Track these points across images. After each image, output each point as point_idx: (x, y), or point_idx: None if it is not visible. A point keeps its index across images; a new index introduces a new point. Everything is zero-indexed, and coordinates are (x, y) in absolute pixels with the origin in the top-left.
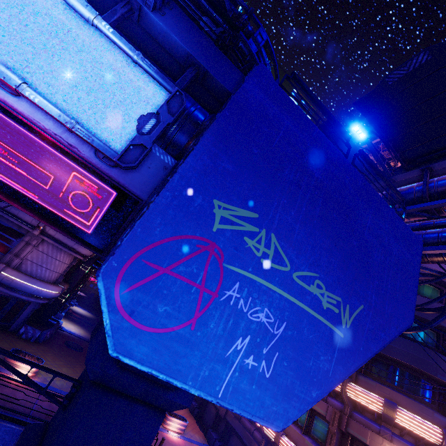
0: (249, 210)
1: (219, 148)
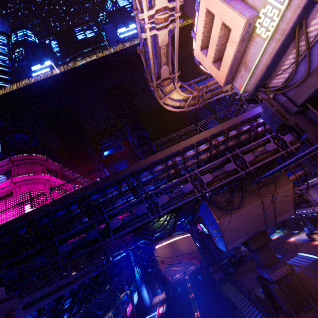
0: (209, 228)
1: (205, 223)
